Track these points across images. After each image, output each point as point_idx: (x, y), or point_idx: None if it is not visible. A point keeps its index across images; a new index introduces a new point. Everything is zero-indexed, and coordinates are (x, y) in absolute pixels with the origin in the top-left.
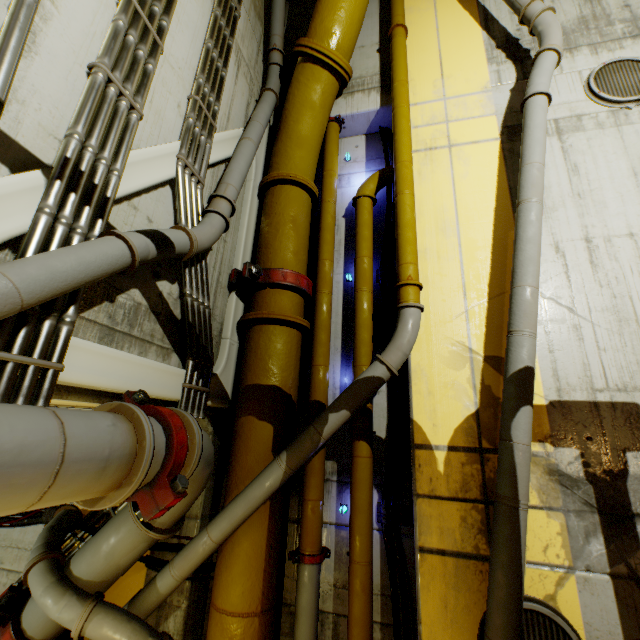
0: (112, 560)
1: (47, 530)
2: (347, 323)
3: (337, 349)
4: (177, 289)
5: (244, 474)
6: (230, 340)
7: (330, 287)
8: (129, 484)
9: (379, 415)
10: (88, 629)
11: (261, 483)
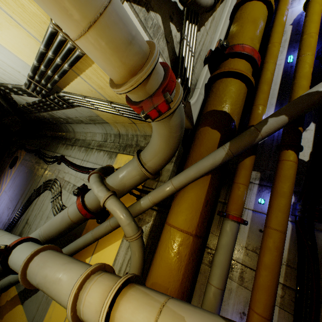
0: (123, 179)
1: (100, 167)
2: (283, 88)
3: (272, 104)
4: (179, 37)
5: (197, 157)
6: (200, 90)
7: (275, 59)
8: (141, 72)
9: (304, 145)
10: (107, 203)
11: (208, 158)
